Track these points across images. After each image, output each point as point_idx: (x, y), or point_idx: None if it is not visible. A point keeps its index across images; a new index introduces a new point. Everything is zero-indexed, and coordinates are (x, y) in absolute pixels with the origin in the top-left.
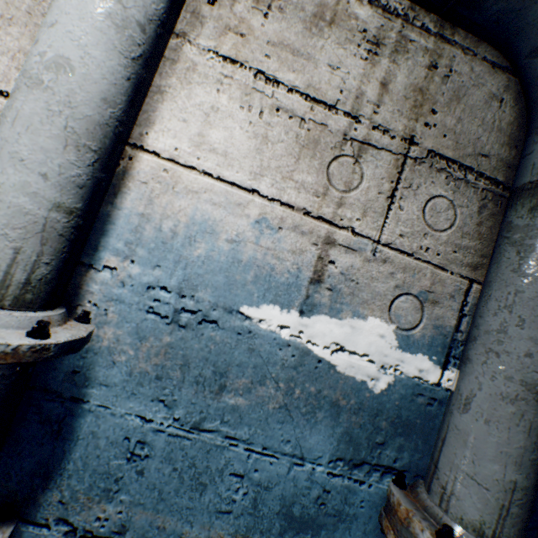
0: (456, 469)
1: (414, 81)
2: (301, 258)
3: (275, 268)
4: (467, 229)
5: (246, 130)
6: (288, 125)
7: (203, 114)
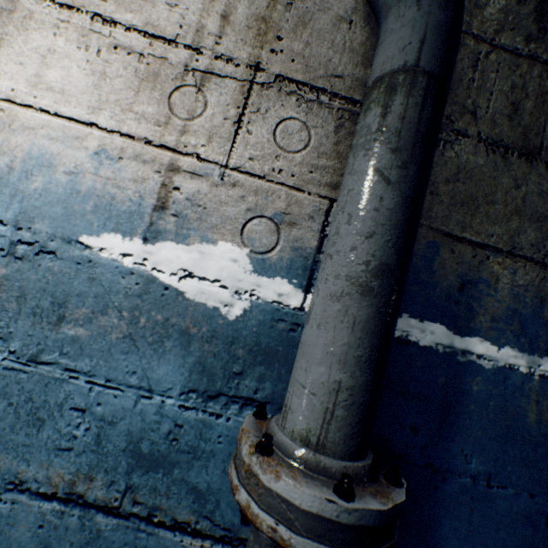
0: (295, 382)
1: (256, 12)
2: (144, 186)
3: (116, 197)
4: (324, 149)
5: (84, 69)
6: (127, 61)
7: (40, 57)
